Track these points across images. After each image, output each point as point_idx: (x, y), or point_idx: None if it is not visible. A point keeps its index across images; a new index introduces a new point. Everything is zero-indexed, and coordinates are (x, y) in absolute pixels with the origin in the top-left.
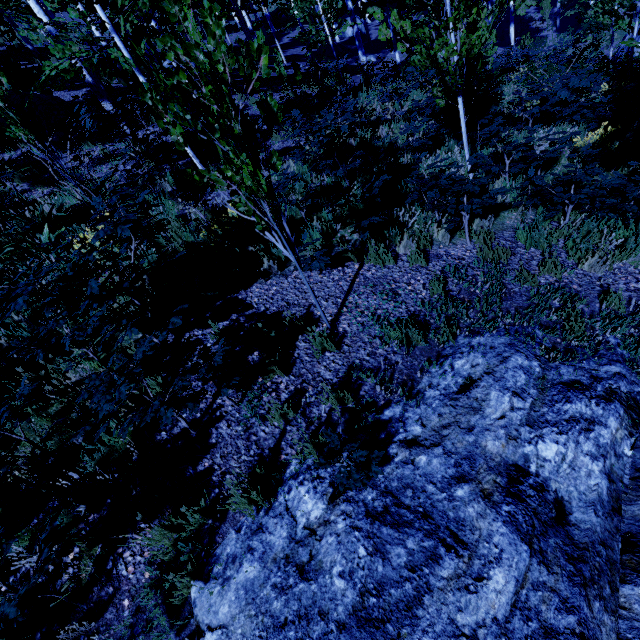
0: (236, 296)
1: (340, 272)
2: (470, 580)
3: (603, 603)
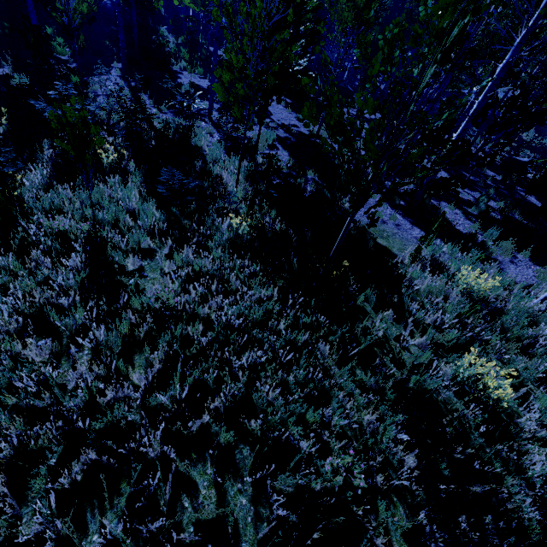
0: None
1: None
2: None
3: None
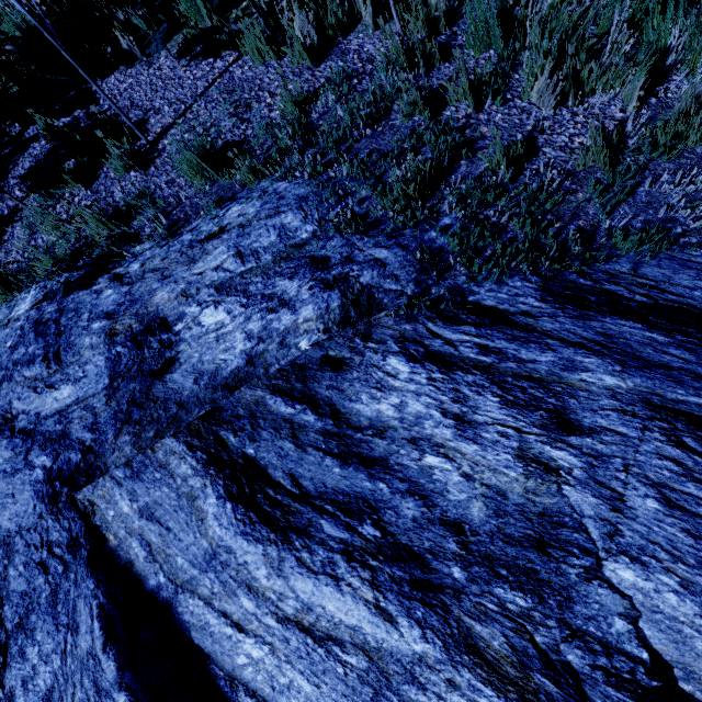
0: (91, 87)
1: (209, 66)
2: (42, 385)
3: (136, 440)
